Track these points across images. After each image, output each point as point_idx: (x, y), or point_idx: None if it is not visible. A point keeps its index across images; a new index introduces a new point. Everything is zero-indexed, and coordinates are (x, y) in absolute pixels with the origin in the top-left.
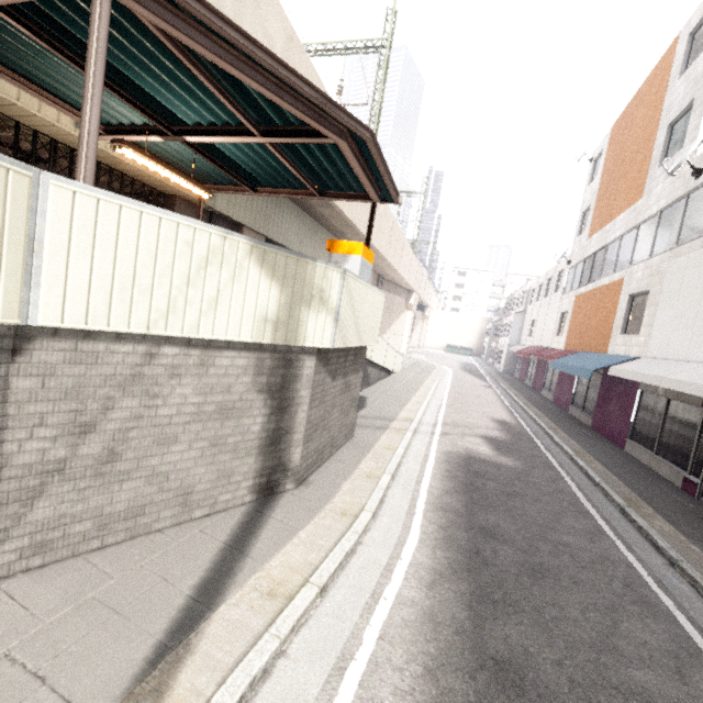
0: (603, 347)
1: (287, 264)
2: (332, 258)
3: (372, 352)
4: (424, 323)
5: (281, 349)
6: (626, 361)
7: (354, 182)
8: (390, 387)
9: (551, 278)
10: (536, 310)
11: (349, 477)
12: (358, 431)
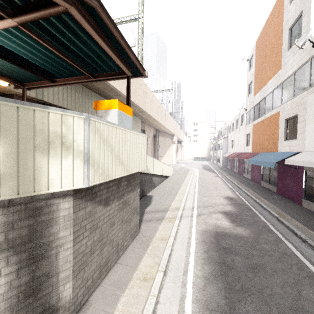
0: (275, 149)
1: (1, 112)
2: (98, 114)
3: (154, 169)
4: (182, 149)
5: (21, 201)
6: (293, 155)
7: (110, 62)
8: (166, 186)
9: (238, 119)
10: (233, 135)
11: (128, 284)
12: (144, 225)
